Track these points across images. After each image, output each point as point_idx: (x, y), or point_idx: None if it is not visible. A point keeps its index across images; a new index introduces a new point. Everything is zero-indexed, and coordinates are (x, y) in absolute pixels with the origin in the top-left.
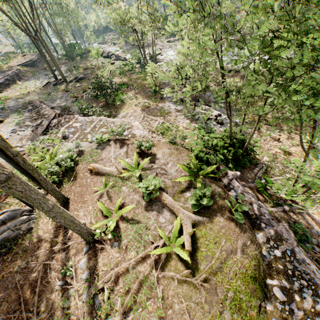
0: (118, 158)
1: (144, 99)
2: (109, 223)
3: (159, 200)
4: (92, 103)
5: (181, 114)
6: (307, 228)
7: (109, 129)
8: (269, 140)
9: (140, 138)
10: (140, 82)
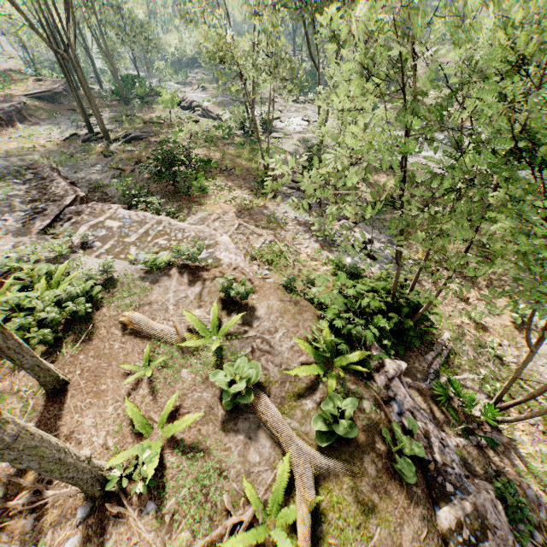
0: (183, 307)
1: (244, 193)
2: (144, 455)
3: (253, 411)
4: (148, 185)
5: (306, 230)
6: (519, 487)
7: (172, 242)
8: (452, 299)
9: (229, 272)
10: (239, 162)
